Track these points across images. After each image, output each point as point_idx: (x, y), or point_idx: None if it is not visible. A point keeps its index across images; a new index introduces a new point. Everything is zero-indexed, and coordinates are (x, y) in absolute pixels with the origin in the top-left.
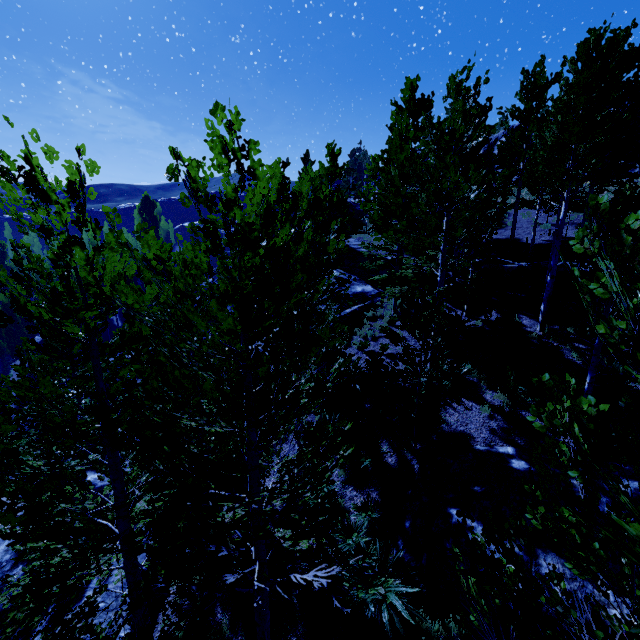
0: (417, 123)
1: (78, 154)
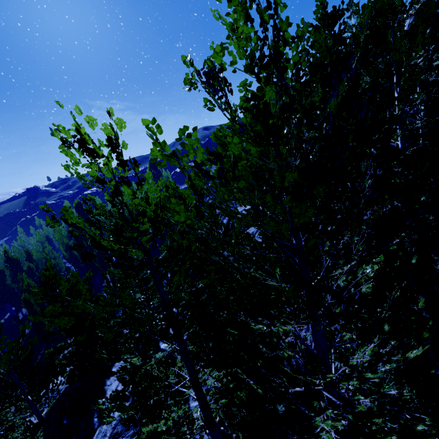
0: (334, 32)
1: (109, 115)
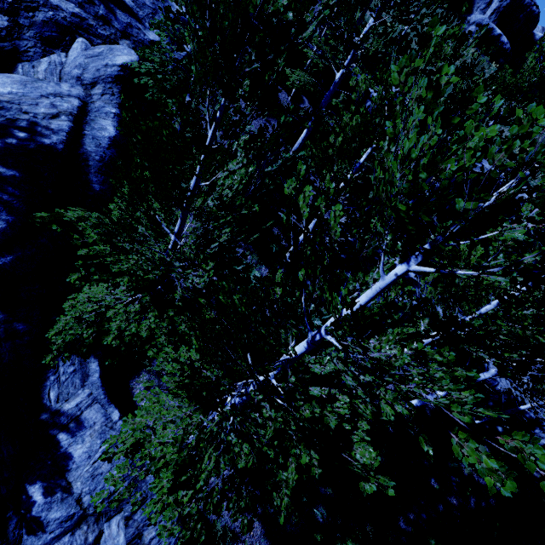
0: None
1: None
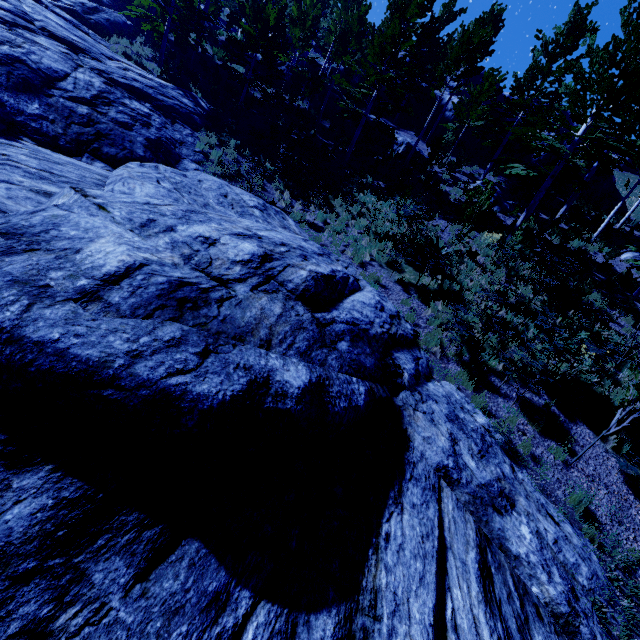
0: None
1: None
